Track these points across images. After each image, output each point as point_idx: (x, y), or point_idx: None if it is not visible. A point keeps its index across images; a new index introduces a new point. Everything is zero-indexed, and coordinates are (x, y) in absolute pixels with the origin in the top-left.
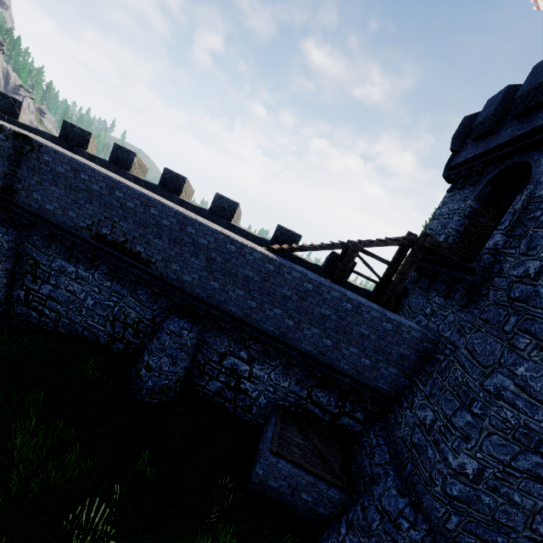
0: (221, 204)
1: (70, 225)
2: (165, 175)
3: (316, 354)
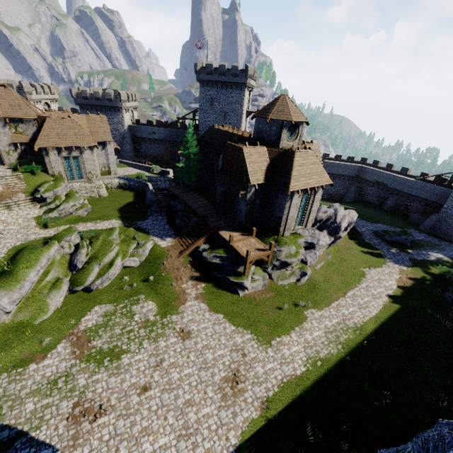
0: (403, 169)
1: (370, 180)
2: (387, 165)
3: (425, 198)
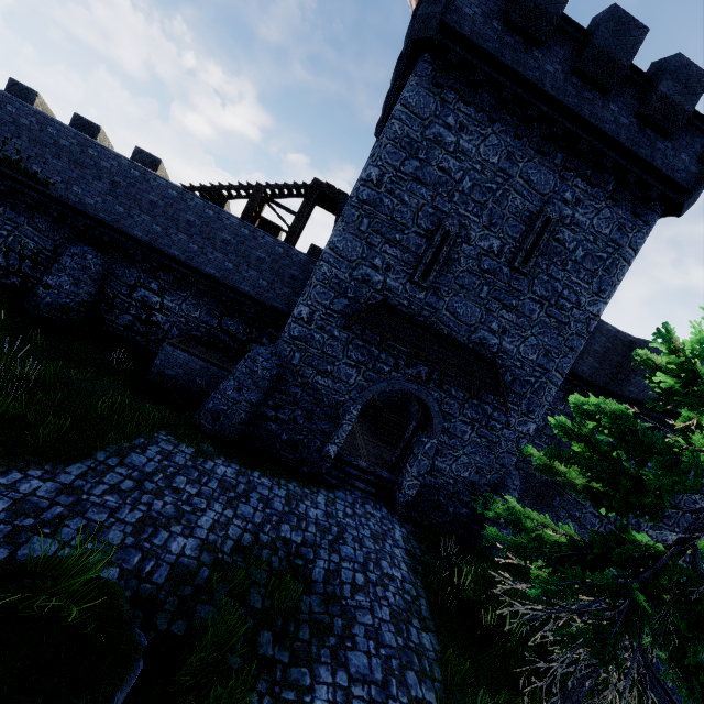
0: (142, 159)
1: None
2: (76, 121)
3: (220, 277)
